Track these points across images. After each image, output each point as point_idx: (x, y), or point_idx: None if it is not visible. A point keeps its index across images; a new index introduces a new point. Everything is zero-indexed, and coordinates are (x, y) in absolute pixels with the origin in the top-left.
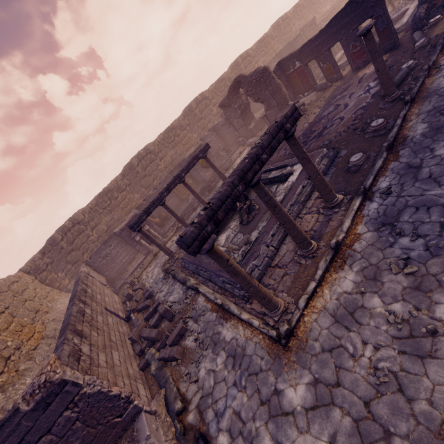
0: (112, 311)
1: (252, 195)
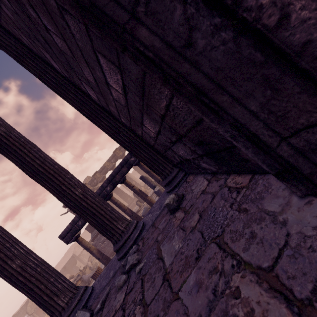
0: None
1: None
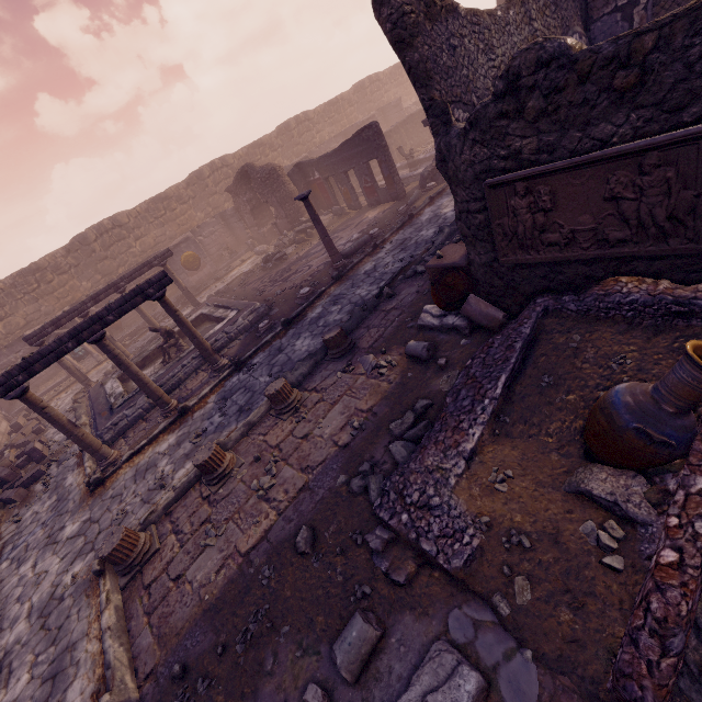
0: None
1: (199, 329)
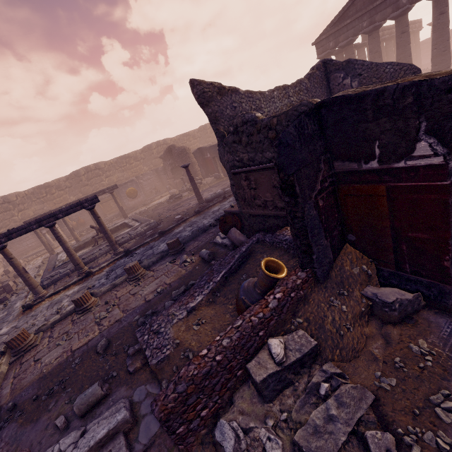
0: None
1: (120, 231)
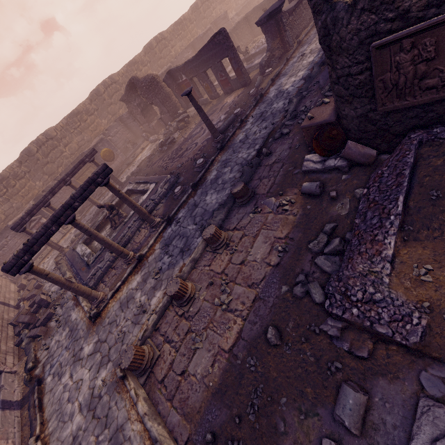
0: (0, 301)
1: None
